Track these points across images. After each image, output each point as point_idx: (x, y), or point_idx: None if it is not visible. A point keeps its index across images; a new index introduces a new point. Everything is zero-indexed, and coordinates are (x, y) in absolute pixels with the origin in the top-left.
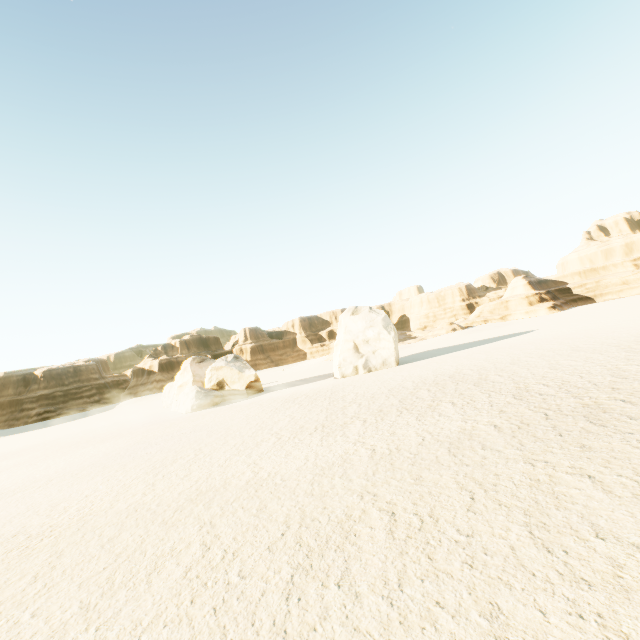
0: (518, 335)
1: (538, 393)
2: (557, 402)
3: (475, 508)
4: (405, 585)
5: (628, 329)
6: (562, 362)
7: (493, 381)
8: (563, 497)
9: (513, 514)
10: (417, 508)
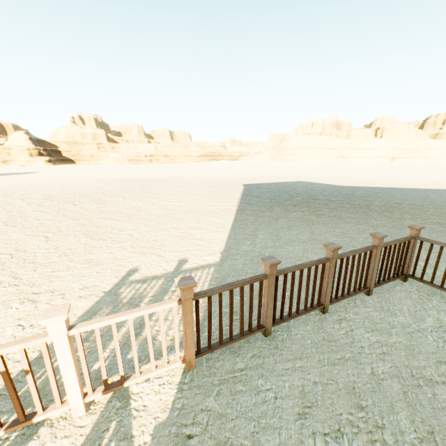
0: (26, 173)
1: (63, 197)
2: (78, 199)
3: (52, 240)
4: (22, 276)
5: (100, 175)
6: (70, 186)
7: (21, 194)
8: (101, 226)
9: (78, 236)
10: (0, 251)
